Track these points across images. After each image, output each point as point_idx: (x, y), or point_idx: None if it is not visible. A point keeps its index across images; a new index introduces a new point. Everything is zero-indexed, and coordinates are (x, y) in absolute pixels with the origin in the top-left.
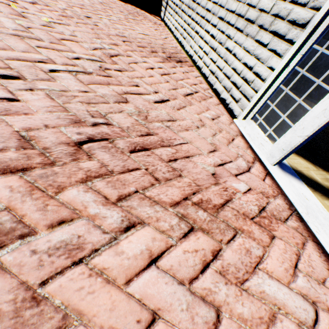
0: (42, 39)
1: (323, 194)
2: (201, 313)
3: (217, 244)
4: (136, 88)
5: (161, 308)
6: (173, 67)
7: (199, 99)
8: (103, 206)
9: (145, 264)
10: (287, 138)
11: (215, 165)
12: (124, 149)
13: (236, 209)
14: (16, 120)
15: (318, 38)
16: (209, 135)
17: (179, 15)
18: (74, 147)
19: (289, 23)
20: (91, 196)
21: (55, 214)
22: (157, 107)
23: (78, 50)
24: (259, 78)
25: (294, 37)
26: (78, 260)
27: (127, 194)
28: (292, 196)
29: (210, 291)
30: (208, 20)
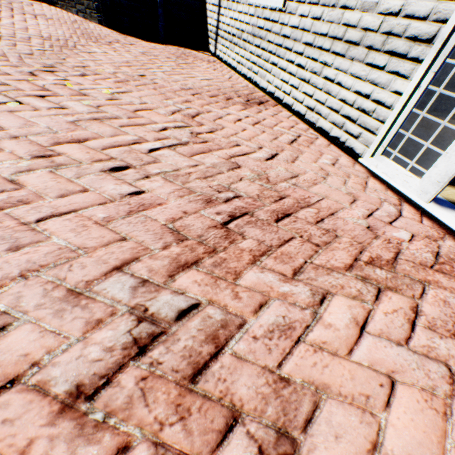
0: (119, 116)
1: None
2: (432, 370)
3: (412, 301)
4: (238, 148)
5: (393, 371)
6: (258, 111)
7: (306, 144)
8: (285, 283)
9: (356, 333)
10: (440, 167)
11: (364, 216)
12: (268, 220)
13: (411, 261)
14: (156, 213)
15: (450, 52)
16: (340, 184)
17: (240, 46)
18: (223, 229)
19: (408, 40)
20: (269, 276)
21: (249, 299)
22: (270, 165)
23: (158, 119)
24: (383, 106)
25: (420, 55)
26: (296, 339)
27: (299, 267)
28: None
29: (429, 347)
30: (289, 48)
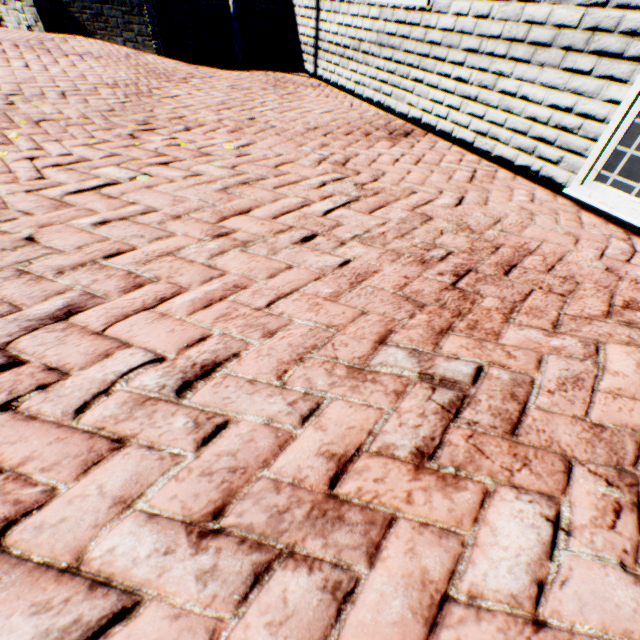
0: (263, 176)
1: None
2: None
3: None
4: (416, 196)
5: None
6: (410, 146)
7: (487, 180)
8: (550, 338)
9: None
10: None
11: (596, 258)
12: (496, 275)
13: None
14: (377, 282)
15: None
16: (551, 223)
17: (357, 61)
18: (455, 291)
19: (623, 36)
20: (530, 332)
21: (524, 357)
22: (463, 211)
23: (307, 173)
24: (592, 120)
25: None
26: (589, 389)
27: (555, 320)
28: None
29: None
30: (441, 57)
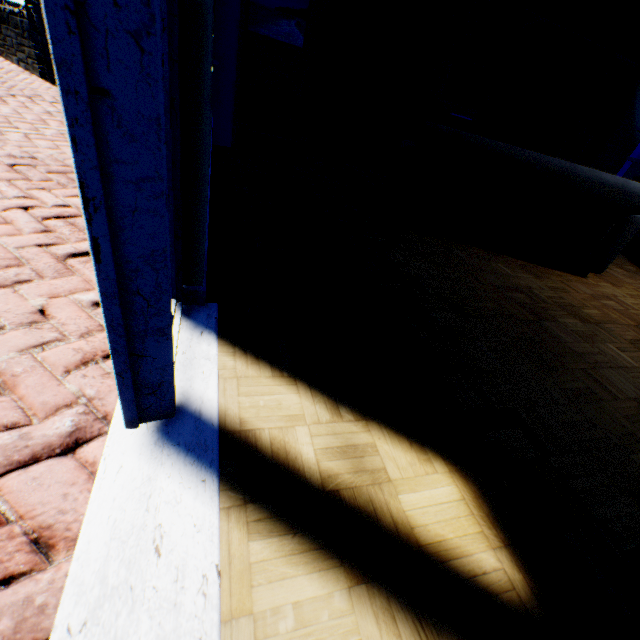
0: None
1: (276, 512)
2: None
3: None
4: None
5: None
6: None
7: None
8: None
9: None
10: None
11: None
12: None
13: None
14: None
15: None
16: (25, 349)
17: None
18: None
19: None
20: None
21: None
22: None
23: None
24: None
25: None
26: None
27: None
28: (90, 545)
29: None
30: None
